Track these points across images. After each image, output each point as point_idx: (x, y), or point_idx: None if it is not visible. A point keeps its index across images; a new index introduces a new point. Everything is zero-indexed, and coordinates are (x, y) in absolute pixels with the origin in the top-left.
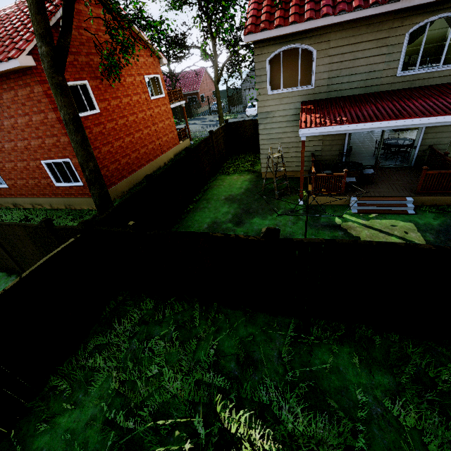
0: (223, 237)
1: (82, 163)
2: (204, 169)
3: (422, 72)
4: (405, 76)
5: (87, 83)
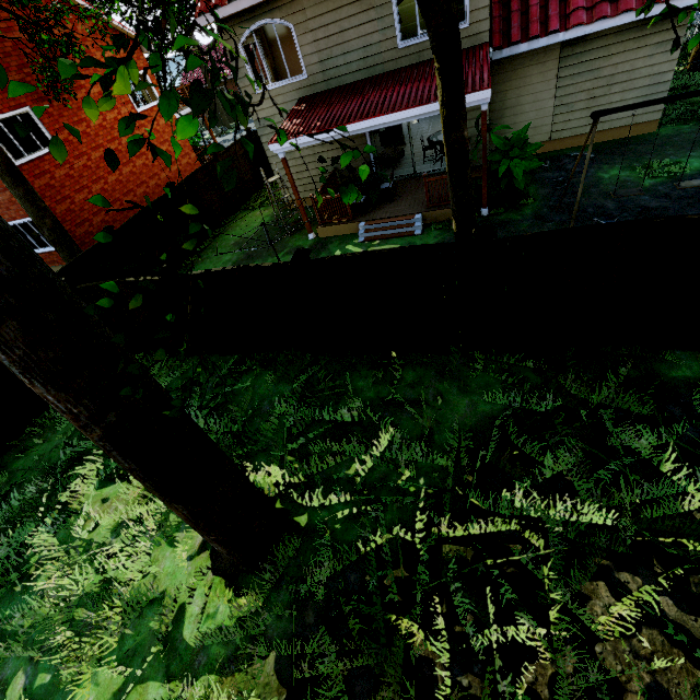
0: (135, 281)
1: (36, 222)
2: (210, 207)
3: (426, 39)
4: (409, 47)
5: (29, 110)
